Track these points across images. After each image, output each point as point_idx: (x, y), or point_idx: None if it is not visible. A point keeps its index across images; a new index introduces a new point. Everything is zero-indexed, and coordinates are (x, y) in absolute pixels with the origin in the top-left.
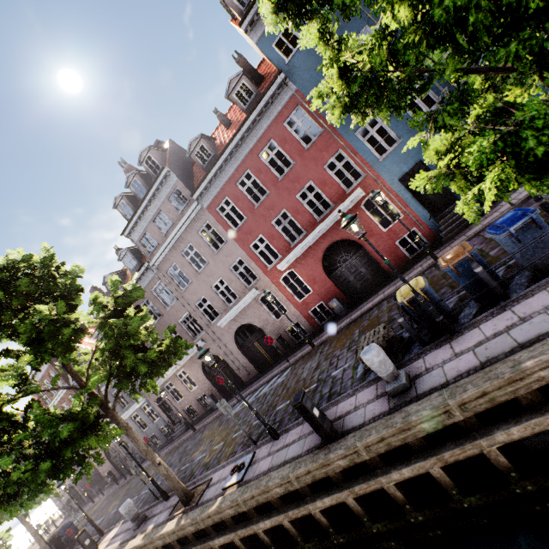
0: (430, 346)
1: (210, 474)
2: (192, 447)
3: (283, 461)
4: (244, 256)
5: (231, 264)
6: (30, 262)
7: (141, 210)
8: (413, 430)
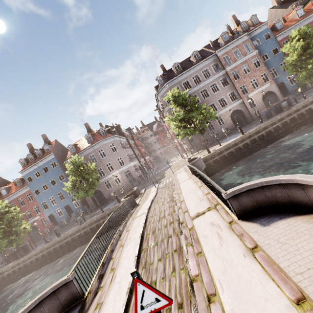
0: (7, 264)
1: None
2: None
3: None
4: None
5: None
6: None
7: None
8: None
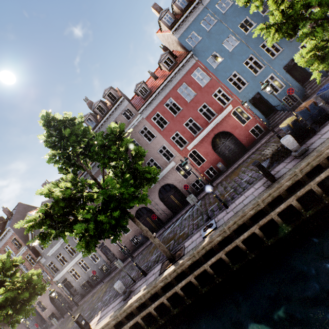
0: (304, 140)
1: (180, 246)
2: (139, 261)
3: (244, 205)
4: (166, 143)
5: (158, 149)
6: (74, 121)
7: (103, 120)
8: (323, 154)
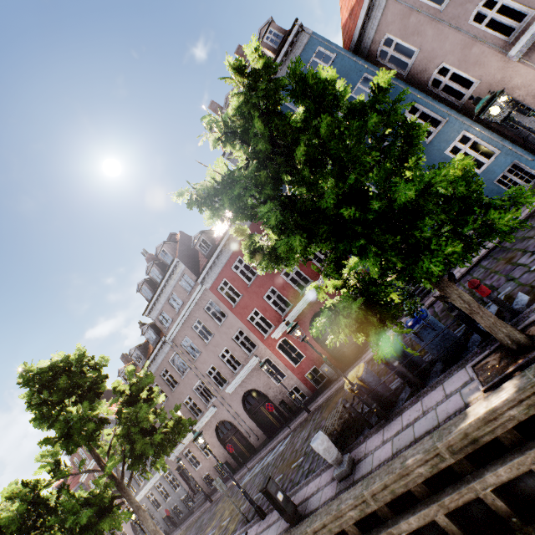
0: (372, 429)
1: None
2: (207, 521)
3: None
4: (243, 327)
5: (233, 335)
6: (68, 361)
7: (157, 293)
8: (345, 517)
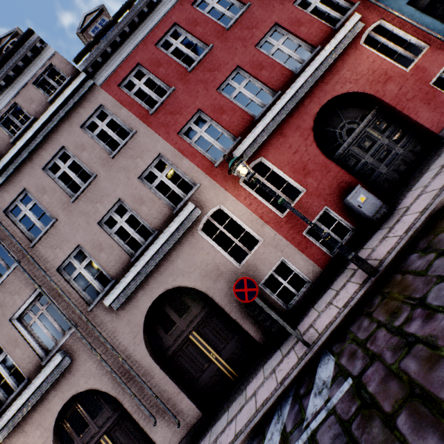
0: None
1: None
2: None
3: None
4: (167, 150)
5: (141, 170)
6: None
7: None
8: None
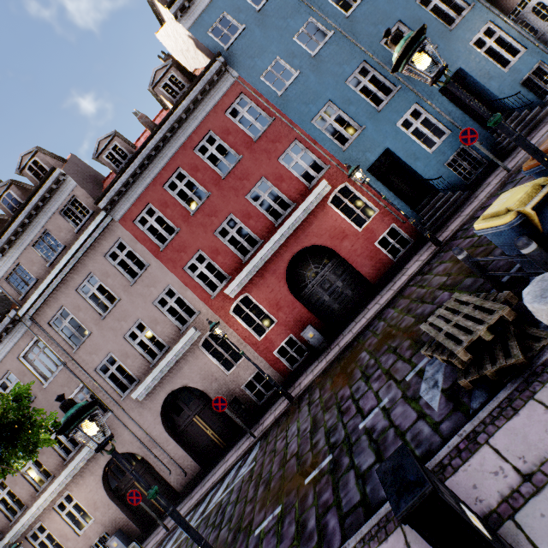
0: None
1: None
2: None
3: None
4: (175, 282)
5: (155, 297)
6: None
7: (11, 230)
8: None
